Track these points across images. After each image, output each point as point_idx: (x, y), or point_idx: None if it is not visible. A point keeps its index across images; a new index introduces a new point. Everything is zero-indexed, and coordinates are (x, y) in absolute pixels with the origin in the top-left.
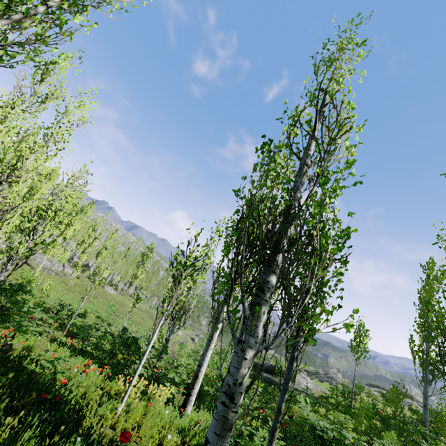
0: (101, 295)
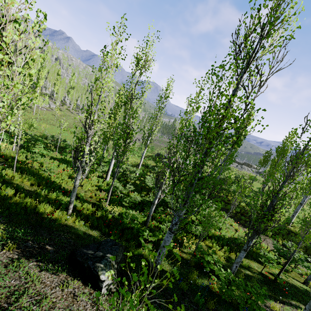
0: (78, 120)
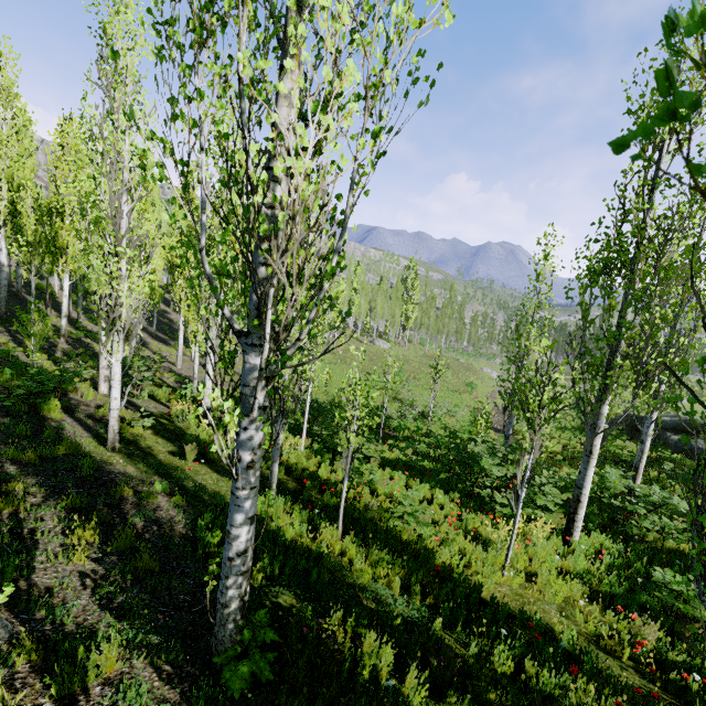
0: (376, 356)
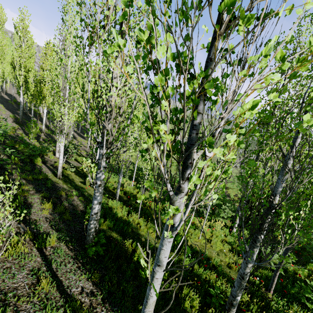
0: None
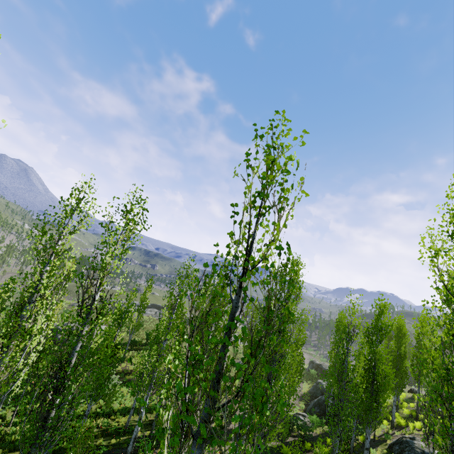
0: None
